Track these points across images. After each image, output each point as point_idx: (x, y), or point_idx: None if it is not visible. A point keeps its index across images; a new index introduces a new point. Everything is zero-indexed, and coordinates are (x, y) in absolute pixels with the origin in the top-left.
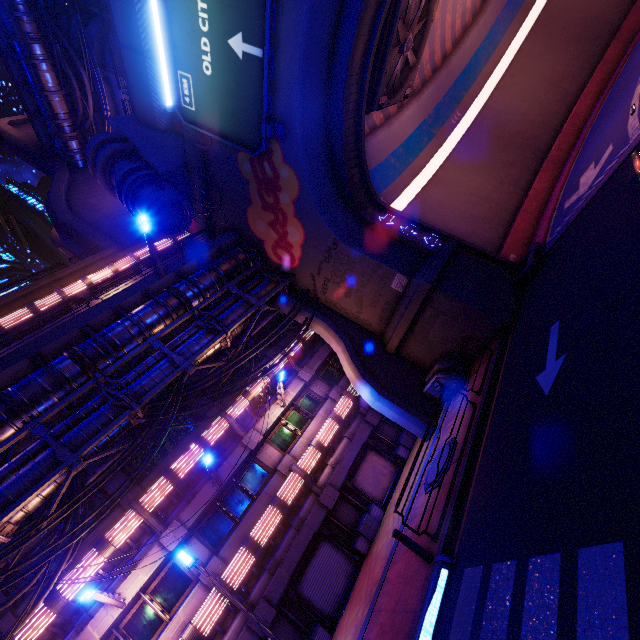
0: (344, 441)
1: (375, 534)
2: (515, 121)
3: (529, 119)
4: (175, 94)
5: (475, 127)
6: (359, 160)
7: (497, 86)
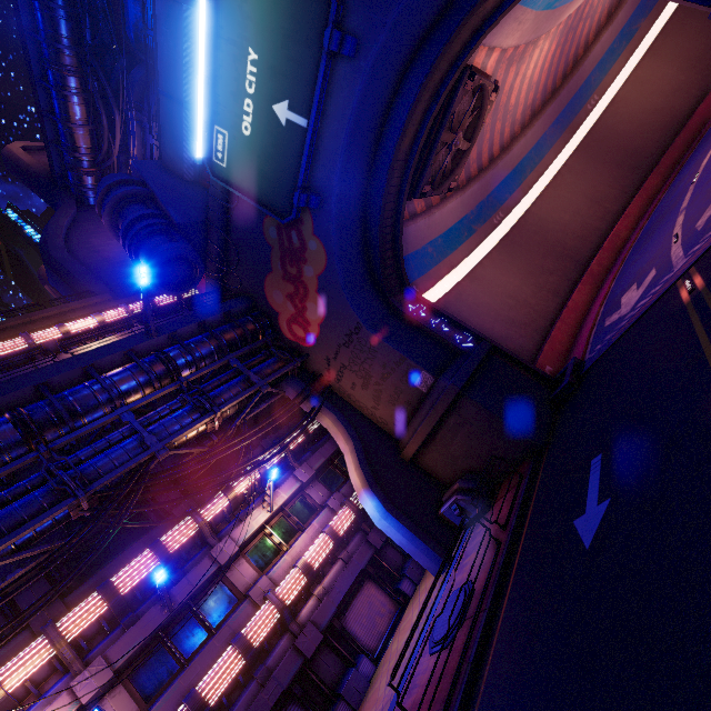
0: (338, 564)
1: (361, 699)
2: (557, 230)
3: (571, 231)
4: (207, 148)
5: (517, 230)
6: (395, 244)
7: (541, 195)
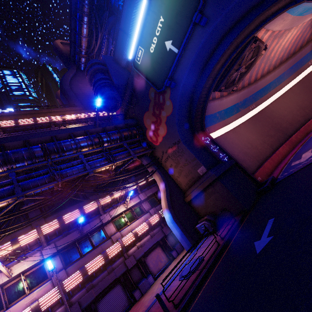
0: (148, 236)
1: (146, 291)
2: (279, 118)
3: (286, 119)
4: (134, 55)
5: (260, 114)
6: (203, 109)
7: (275, 100)
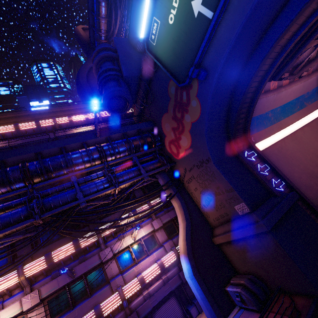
0: (160, 282)
1: None
2: None
3: None
4: (147, 31)
5: None
6: (248, 109)
7: None
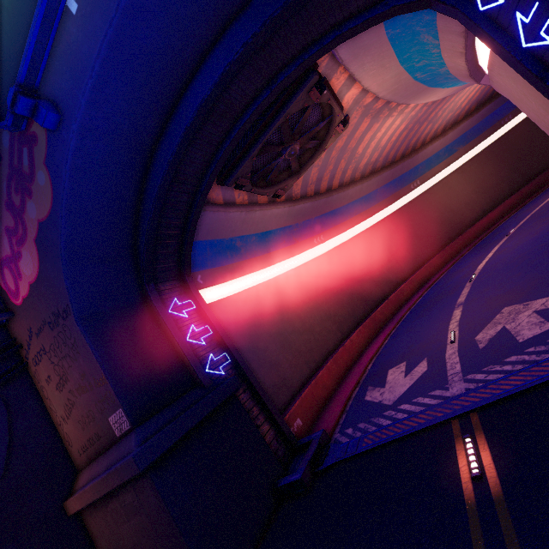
0: None
1: None
2: (360, 269)
3: (370, 274)
4: None
5: (330, 255)
6: (186, 224)
7: (358, 235)
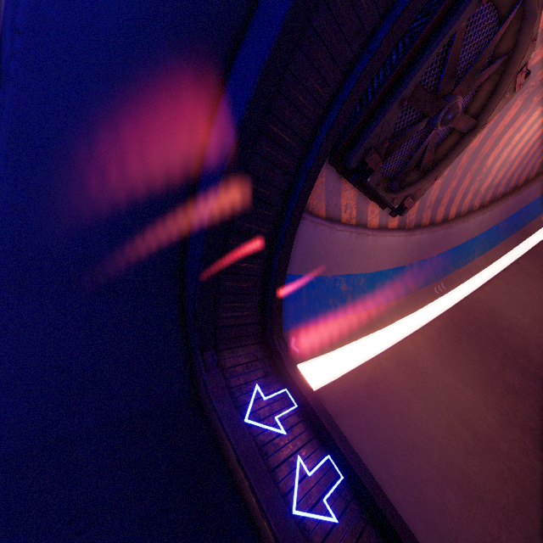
0: None
1: None
2: (515, 332)
3: (533, 339)
4: None
5: (461, 312)
6: (277, 235)
7: (490, 283)
